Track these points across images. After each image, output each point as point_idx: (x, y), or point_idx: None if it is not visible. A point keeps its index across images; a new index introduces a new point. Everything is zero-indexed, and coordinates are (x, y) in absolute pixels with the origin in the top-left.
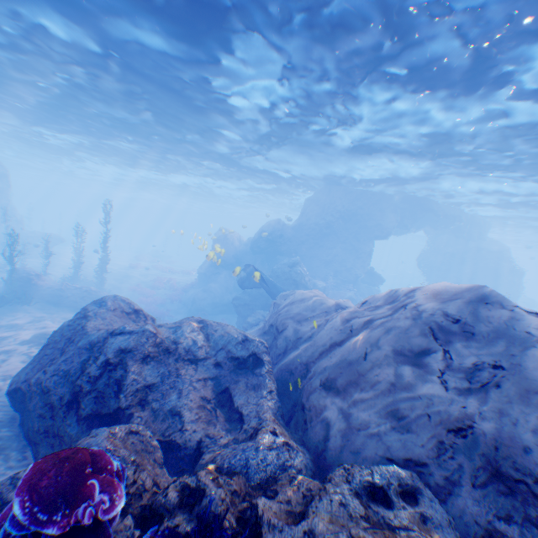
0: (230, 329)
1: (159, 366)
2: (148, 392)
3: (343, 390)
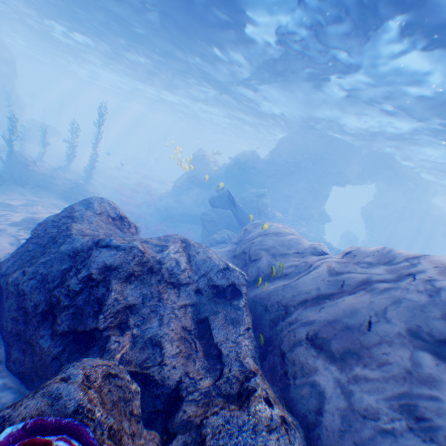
0: (213, 255)
1: (142, 286)
2: (128, 315)
3: (340, 358)
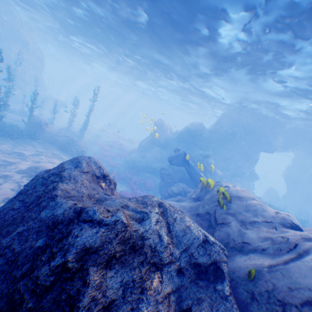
0: (190, 223)
1: (123, 272)
2: None
3: None
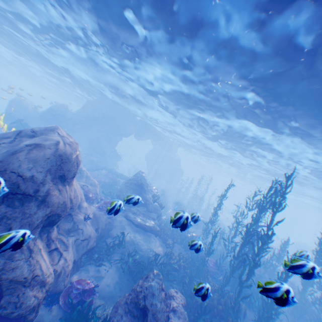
0: None
1: None
2: None
3: None
